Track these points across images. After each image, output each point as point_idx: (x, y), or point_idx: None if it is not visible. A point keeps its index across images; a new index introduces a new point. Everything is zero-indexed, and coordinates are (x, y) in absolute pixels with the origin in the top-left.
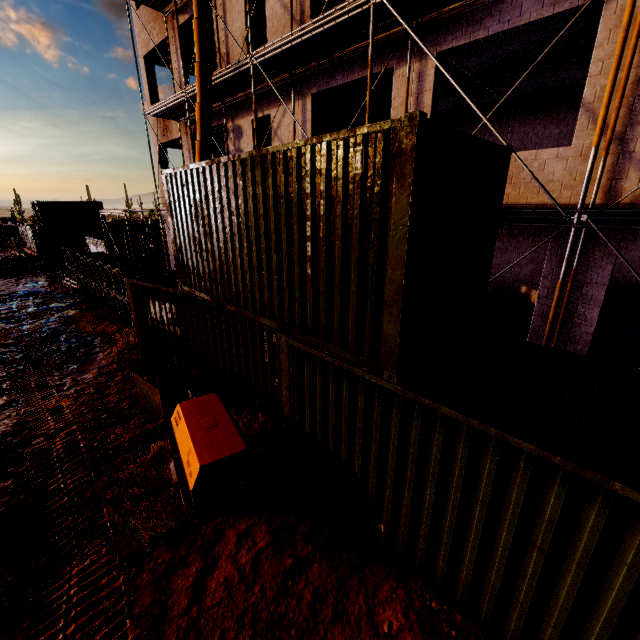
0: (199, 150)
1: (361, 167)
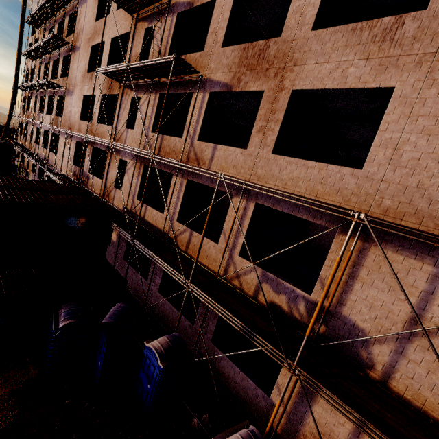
0: (4, 130)
1: None
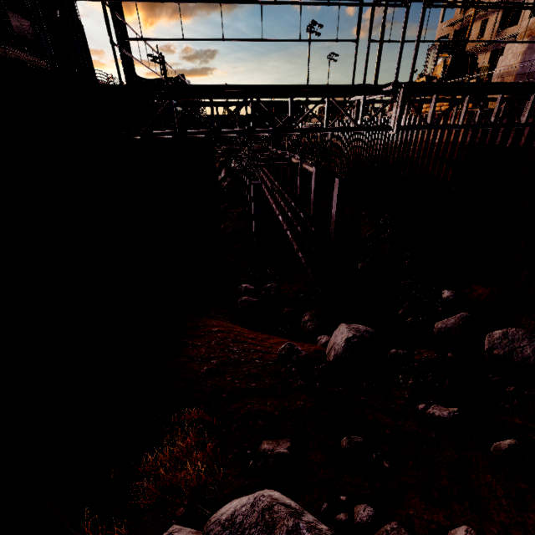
0: None
1: (484, 69)
